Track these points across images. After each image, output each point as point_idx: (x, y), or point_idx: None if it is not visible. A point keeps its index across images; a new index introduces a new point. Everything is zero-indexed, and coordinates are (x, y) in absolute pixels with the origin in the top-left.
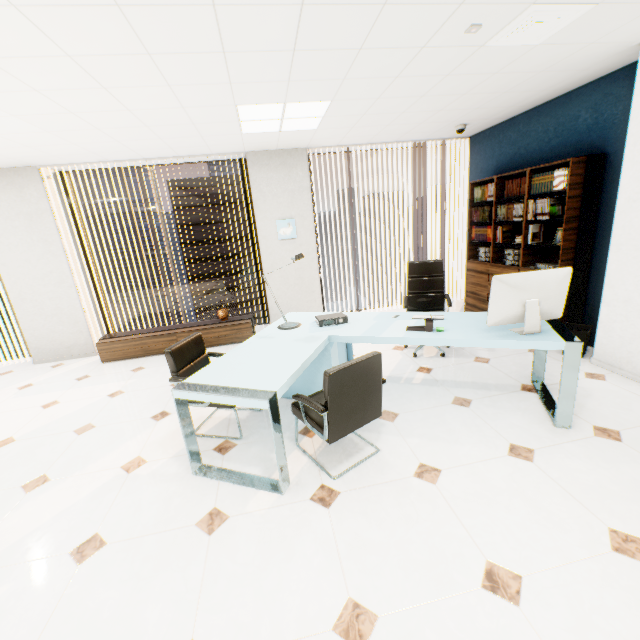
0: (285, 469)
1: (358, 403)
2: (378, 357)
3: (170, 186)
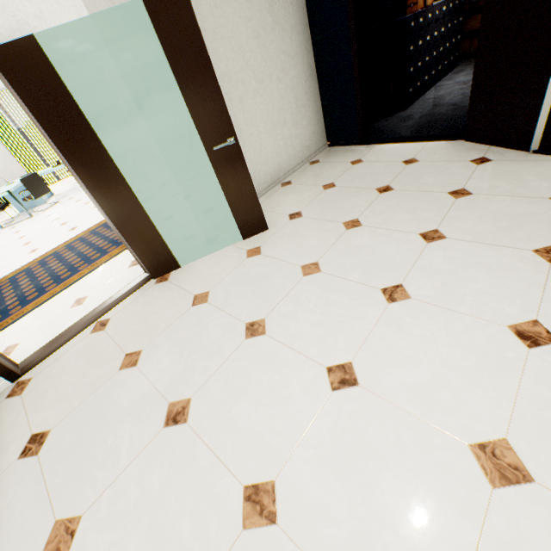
0: (29, 212)
1: (39, 187)
2: (37, 173)
3: None
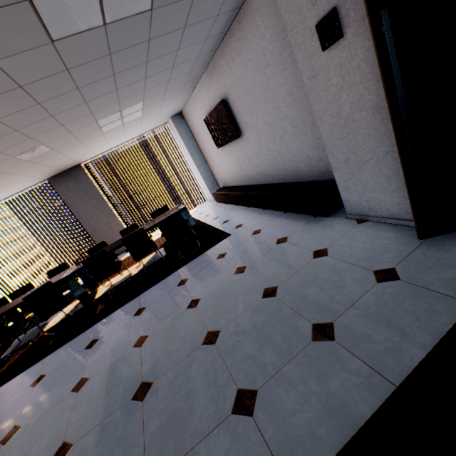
0: None
1: None
2: None
3: (98, 167)
